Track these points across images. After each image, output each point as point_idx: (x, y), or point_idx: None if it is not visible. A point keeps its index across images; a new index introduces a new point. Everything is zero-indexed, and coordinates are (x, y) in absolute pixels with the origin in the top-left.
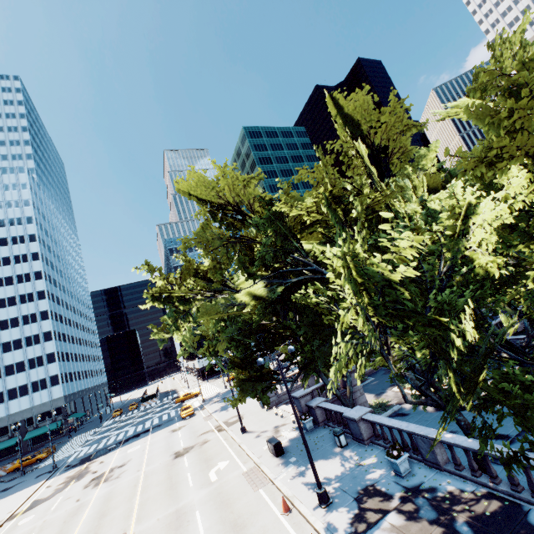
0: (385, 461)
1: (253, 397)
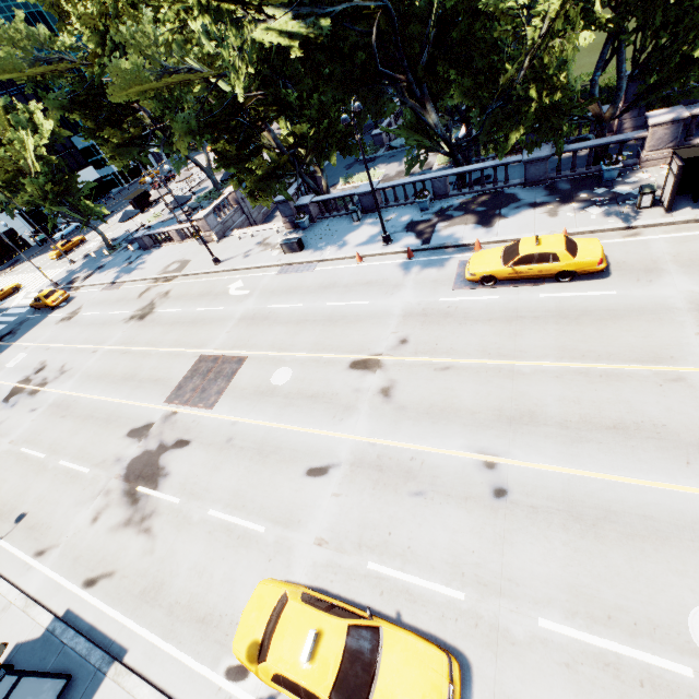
0: (406, 211)
1: (275, 194)
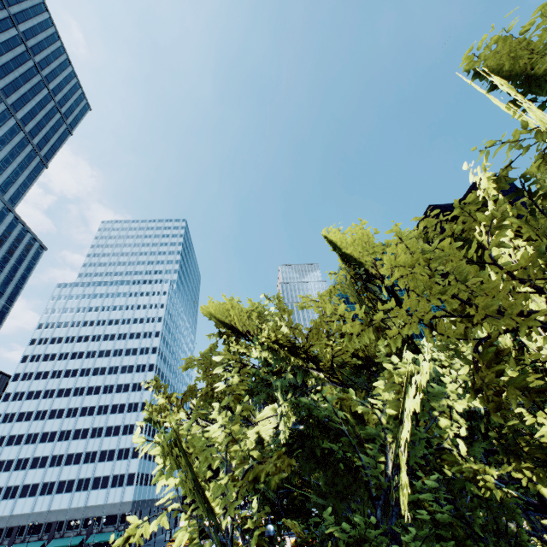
0: None
1: None
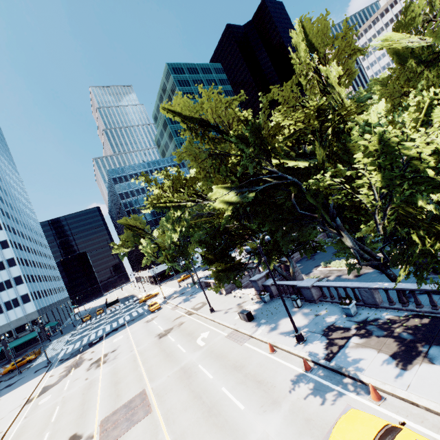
0: (336, 310)
1: (228, 282)
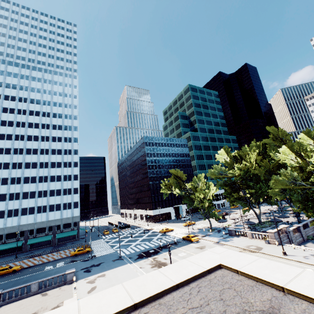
0: None
1: None
